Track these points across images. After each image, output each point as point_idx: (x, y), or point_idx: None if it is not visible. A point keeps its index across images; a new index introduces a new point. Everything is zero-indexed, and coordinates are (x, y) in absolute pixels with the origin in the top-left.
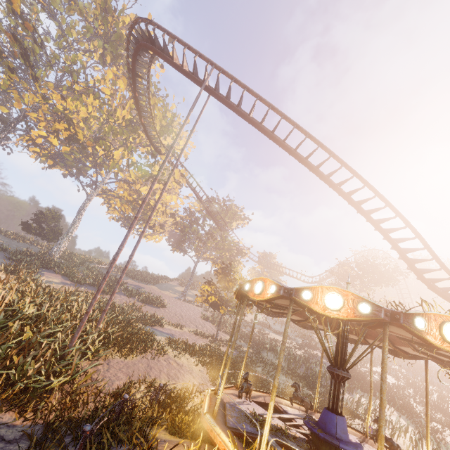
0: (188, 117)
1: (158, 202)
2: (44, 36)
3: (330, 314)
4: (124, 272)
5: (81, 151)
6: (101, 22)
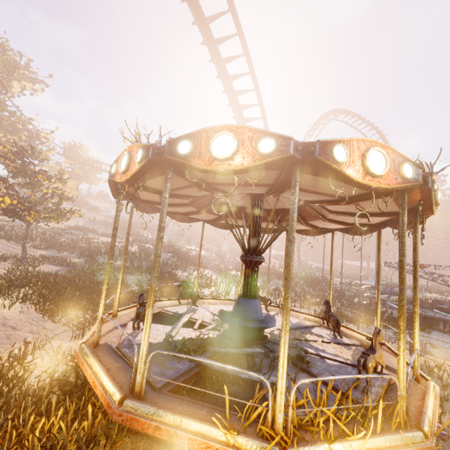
0: None
1: None
2: None
3: (371, 183)
4: None
5: None
6: None
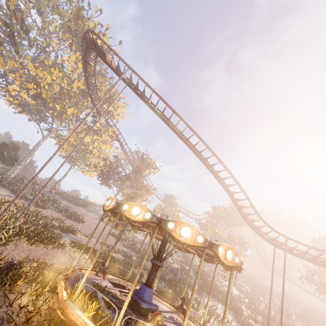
0: (104, 96)
1: (77, 146)
2: (30, 25)
3: (132, 218)
4: (42, 189)
5: (44, 105)
6: (74, 22)
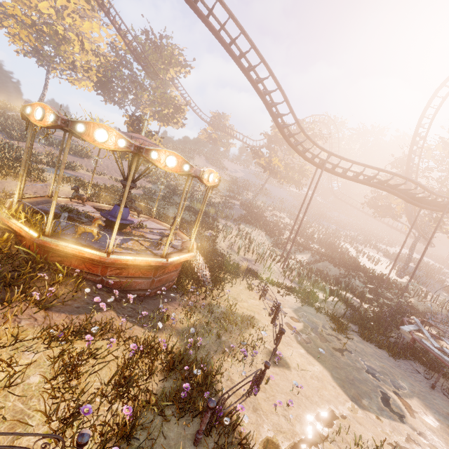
0: None
1: None
2: None
3: (38, 124)
4: None
5: None
6: None
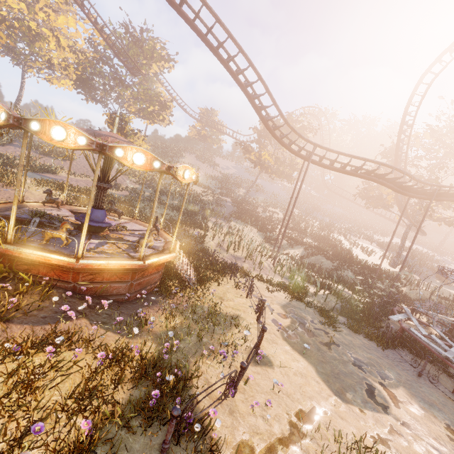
0: None
1: None
2: None
3: None
4: None
5: None
6: None
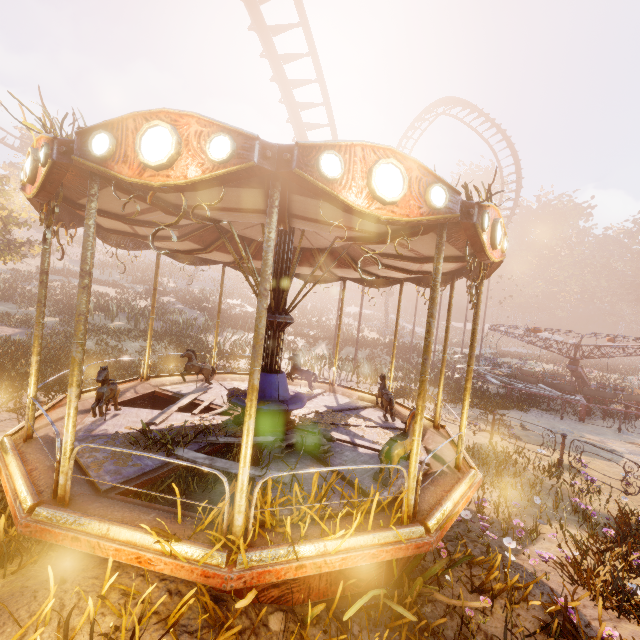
0: None
1: None
2: None
3: (379, 213)
4: None
5: None
6: None
